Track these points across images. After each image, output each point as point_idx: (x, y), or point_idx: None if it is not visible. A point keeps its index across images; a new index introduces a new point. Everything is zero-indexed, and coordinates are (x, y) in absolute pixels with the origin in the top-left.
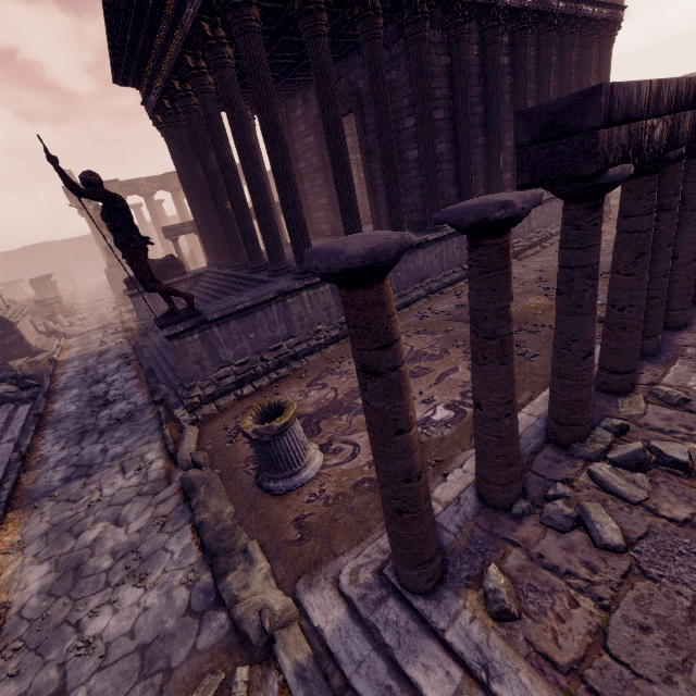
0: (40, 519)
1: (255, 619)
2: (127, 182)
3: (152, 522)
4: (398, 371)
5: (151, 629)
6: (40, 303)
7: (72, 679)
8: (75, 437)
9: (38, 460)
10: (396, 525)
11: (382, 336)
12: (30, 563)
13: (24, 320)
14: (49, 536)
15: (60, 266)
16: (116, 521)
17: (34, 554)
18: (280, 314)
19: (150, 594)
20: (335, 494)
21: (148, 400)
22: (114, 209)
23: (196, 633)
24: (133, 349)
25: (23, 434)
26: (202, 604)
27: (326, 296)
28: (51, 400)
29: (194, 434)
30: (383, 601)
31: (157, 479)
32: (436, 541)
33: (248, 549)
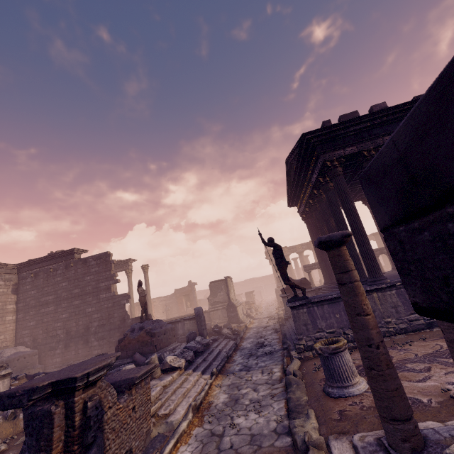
0: (228, 380)
1: (301, 434)
2: (291, 247)
3: (269, 394)
4: (353, 284)
5: (257, 430)
6: (246, 303)
7: (226, 433)
8: (247, 356)
9: (232, 360)
10: (370, 379)
11: (342, 267)
12: (222, 392)
13: (240, 306)
14: (230, 386)
15: (257, 289)
16: (254, 389)
17: (224, 390)
18: None
19: (260, 418)
20: (369, 405)
21: (280, 348)
22: (276, 249)
23: (275, 439)
24: (279, 326)
25: (229, 349)
26: (281, 430)
27: (393, 298)
28: (242, 341)
29: (297, 363)
30: (375, 452)
31: (275, 379)
32: (404, 407)
33: (308, 411)
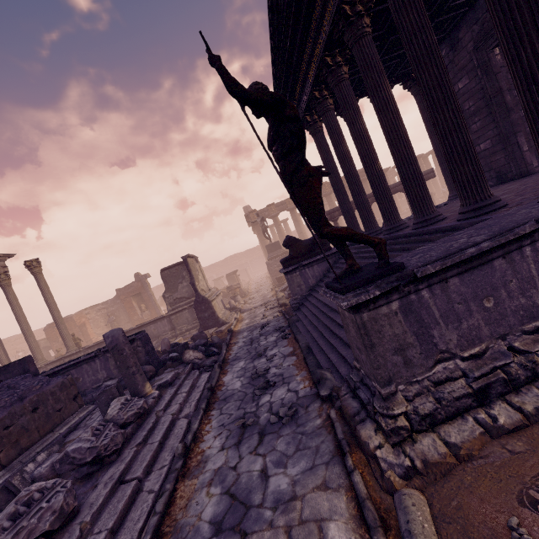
0: None
1: None
2: (280, 203)
3: None
4: None
5: None
6: (229, 289)
7: None
8: (235, 432)
9: (198, 459)
10: None
11: None
12: None
13: (217, 299)
14: None
15: (242, 267)
16: None
17: None
18: (538, 263)
19: None
20: None
21: (310, 390)
22: (283, 120)
23: None
24: (287, 322)
25: (195, 411)
26: None
27: None
28: (223, 371)
29: (427, 521)
30: None
31: None
32: None
33: None
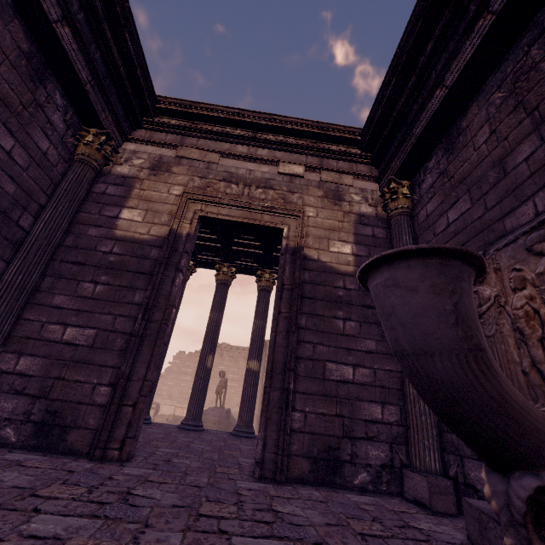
0: None
1: None
2: None
3: None
4: None
5: None
6: None
7: None
8: None
9: None
10: None
11: None
12: None
13: None
14: None
15: None
16: None
17: None
18: None
19: None
20: None
21: None
22: None
23: None
24: None
25: None
26: None
27: None
28: None
29: None
30: None
31: None
32: None
33: None
